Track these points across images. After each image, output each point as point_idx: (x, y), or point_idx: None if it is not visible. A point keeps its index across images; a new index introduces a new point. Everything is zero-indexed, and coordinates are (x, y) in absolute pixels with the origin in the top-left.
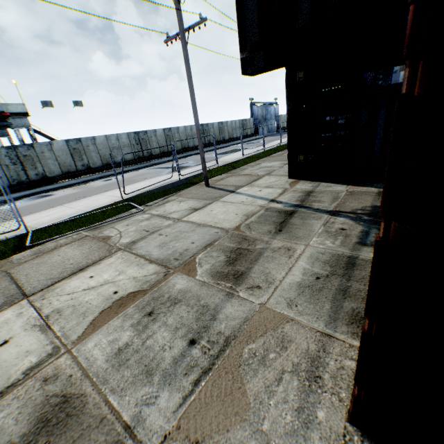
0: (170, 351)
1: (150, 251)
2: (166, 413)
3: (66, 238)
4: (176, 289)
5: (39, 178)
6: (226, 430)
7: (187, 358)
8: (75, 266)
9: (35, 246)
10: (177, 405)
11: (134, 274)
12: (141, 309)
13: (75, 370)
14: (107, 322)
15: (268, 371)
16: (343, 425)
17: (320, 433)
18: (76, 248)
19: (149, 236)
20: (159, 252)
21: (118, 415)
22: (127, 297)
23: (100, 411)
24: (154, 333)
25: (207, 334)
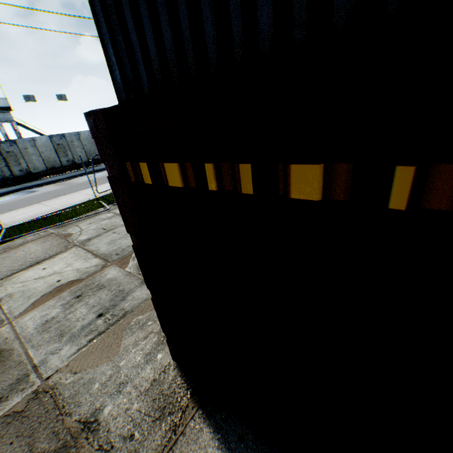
0: (82, 321)
1: (100, 247)
2: (63, 358)
3: (34, 236)
4: (106, 278)
5: (23, 174)
6: (97, 366)
7: (92, 326)
8: (34, 260)
9: (6, 242)
10: (72, 354)
11: (79, 266)
12: (74, 293)
13: (12, 335)
14: (45, 303)
15: (141, 333)
16: (168, 361)
17: (152, 366)
18: (40, 244)
19: (104, 234)
20: (106, 248)
21: (32, 360)
22: (67, 284)
23: (21, 358)
24: (76, 310)
25: (113, 310)
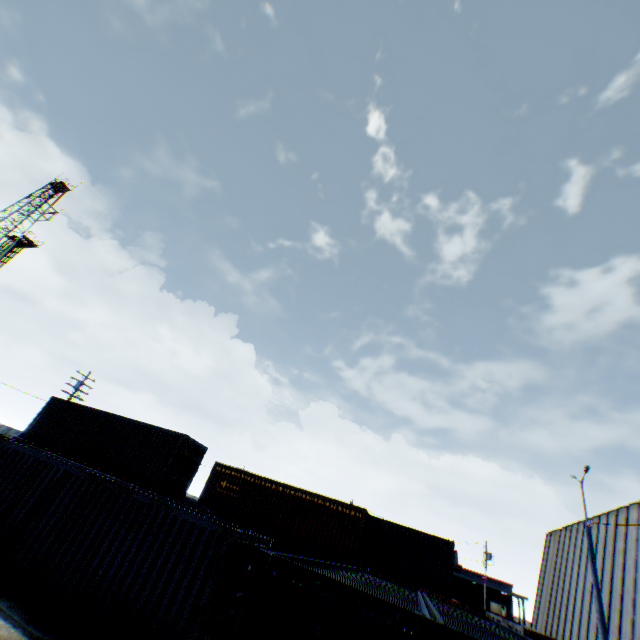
0: None
1: None
2: None
3: None
4: None
5: None
6: None
7: None
8: None
9: None
10: None
11: None
12: None
13: None
14: None
15: None
16: None
17: None
18: None
19: None
20: None
21: None
22: None
23: None
24: None
25: None
